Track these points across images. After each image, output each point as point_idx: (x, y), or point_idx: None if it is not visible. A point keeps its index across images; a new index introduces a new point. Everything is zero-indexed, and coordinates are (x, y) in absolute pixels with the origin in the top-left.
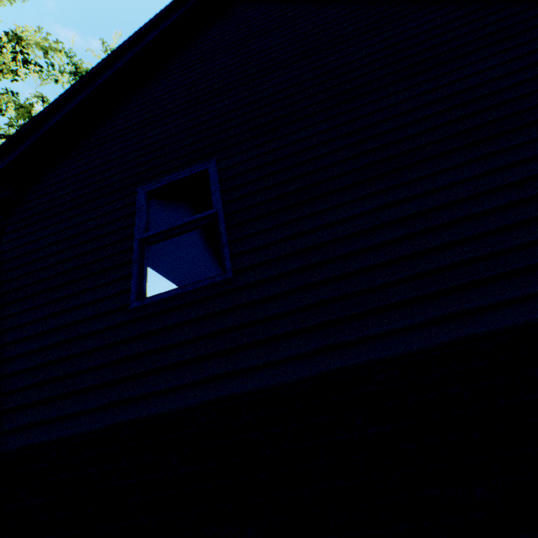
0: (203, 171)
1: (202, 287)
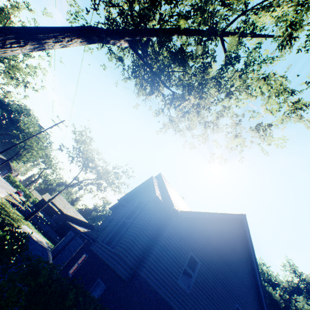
0: (198, 262)
1: (186, 289)
